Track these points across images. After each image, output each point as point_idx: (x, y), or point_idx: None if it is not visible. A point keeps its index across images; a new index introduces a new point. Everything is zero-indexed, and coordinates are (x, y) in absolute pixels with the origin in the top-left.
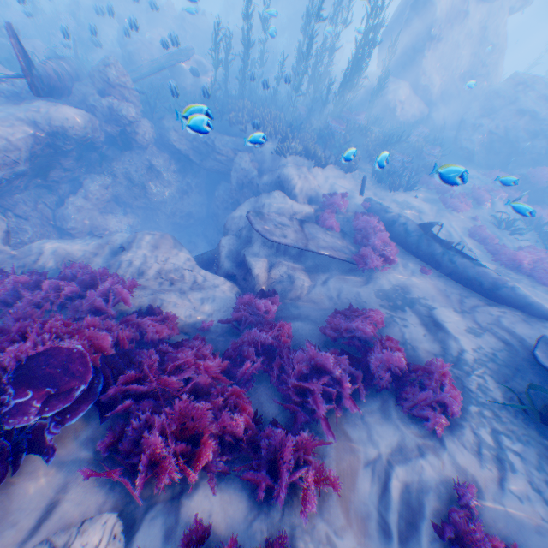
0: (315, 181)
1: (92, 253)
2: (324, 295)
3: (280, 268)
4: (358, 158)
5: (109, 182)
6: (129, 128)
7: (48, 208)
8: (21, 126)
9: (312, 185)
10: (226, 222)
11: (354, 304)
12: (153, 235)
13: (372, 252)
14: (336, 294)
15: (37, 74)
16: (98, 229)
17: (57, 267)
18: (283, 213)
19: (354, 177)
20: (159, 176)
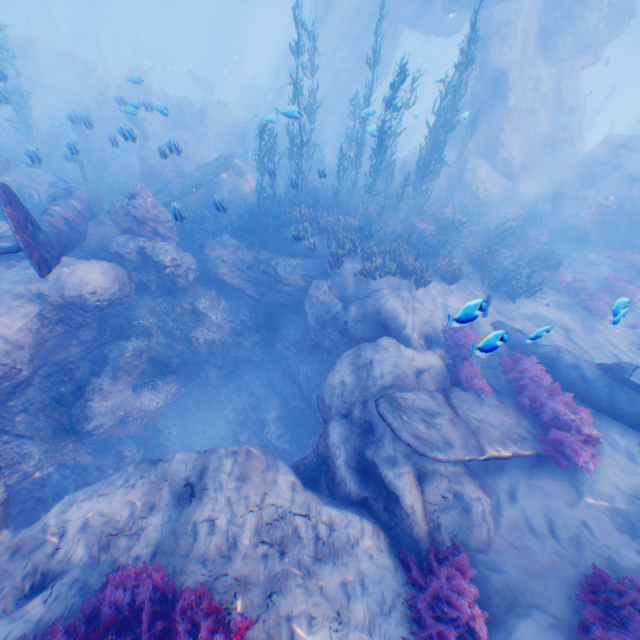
0: (425, 309)
1: (142, 504)
2: (527, 531)
3: (438, 482)
4: (461, 264)
5: (142, 346)
6: (166, 270)
7: (60, 404)
8: (20, 305)
9: (425, 317)
10: (321, 392)
11: (591, 552)
12: (233, 453)
13: (569, 435)
14: (544, 525)
15: (43, 239)
16: (130, 414)
17: (90, 555)
18: (405, 373)
19: (462, 288)
20: (206, 321)
